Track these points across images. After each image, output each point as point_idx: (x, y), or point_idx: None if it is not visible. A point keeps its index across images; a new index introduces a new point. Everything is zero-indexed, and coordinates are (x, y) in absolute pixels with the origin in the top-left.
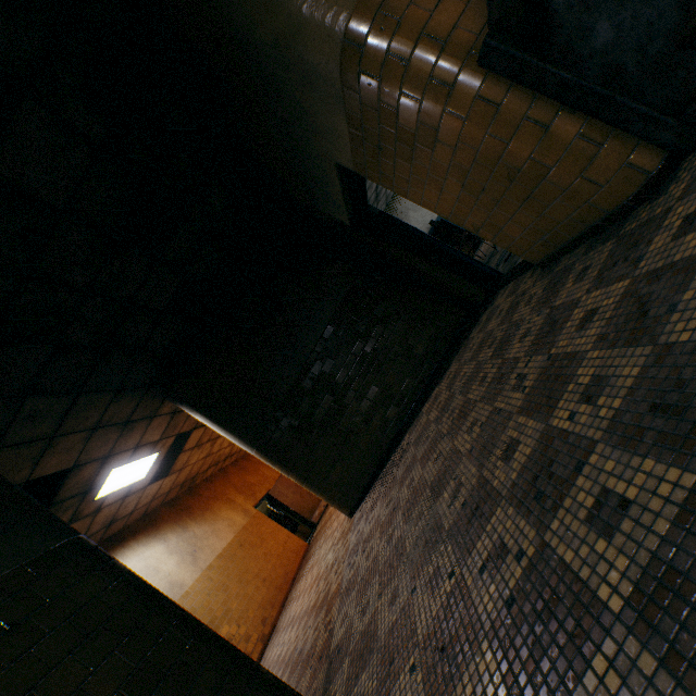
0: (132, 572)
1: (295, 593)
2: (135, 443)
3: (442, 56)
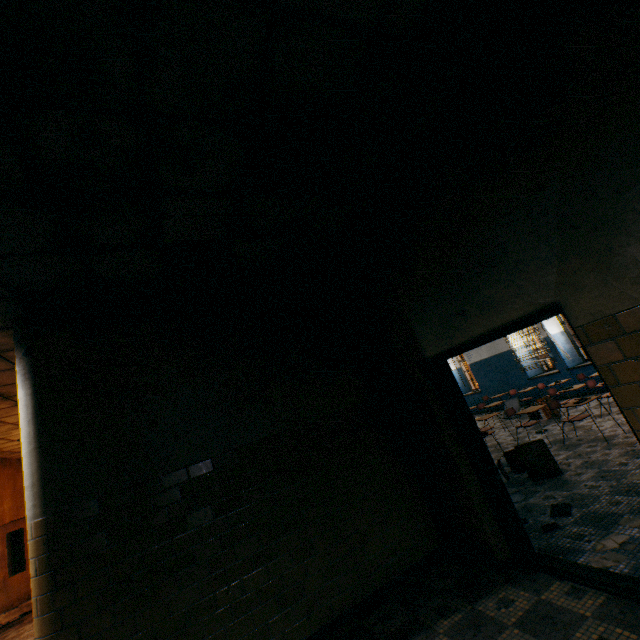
0: None
1: None
2: None
3: None
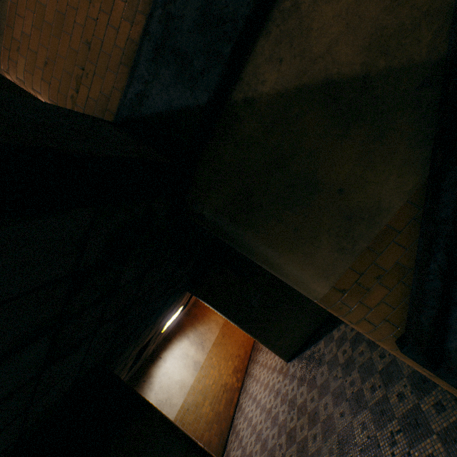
0: (211, 456)
1: (253, 371)
2: (175, 310)
3: (374, 330)
